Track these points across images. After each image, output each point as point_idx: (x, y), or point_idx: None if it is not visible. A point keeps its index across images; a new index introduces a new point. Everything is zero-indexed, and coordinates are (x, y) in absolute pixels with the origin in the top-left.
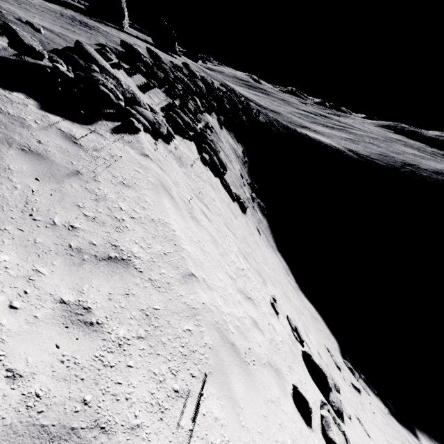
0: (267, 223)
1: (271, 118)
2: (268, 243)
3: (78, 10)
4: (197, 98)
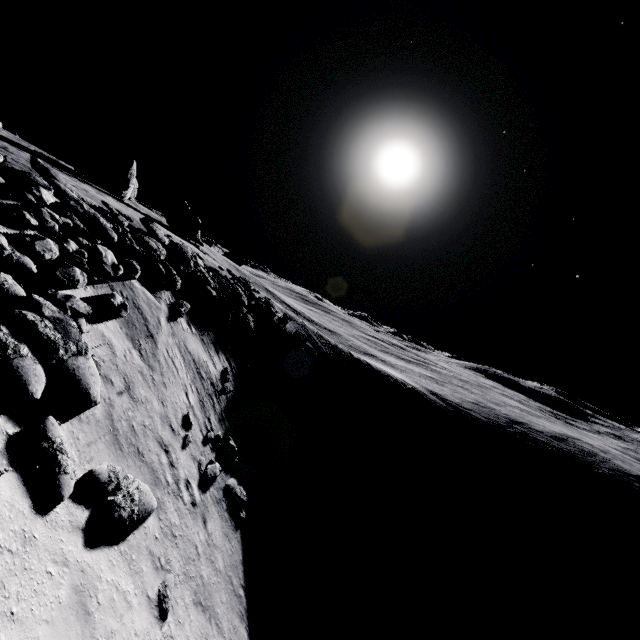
0: (239, 547)
1: (311, 331)
2: (204, 636)
3: (51, 162)
4: (108, 251)
